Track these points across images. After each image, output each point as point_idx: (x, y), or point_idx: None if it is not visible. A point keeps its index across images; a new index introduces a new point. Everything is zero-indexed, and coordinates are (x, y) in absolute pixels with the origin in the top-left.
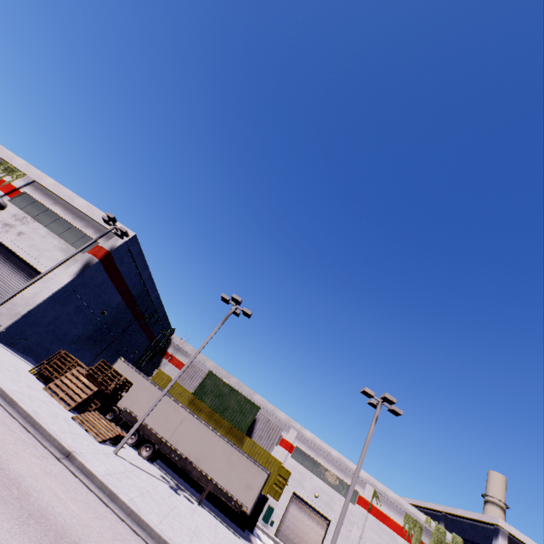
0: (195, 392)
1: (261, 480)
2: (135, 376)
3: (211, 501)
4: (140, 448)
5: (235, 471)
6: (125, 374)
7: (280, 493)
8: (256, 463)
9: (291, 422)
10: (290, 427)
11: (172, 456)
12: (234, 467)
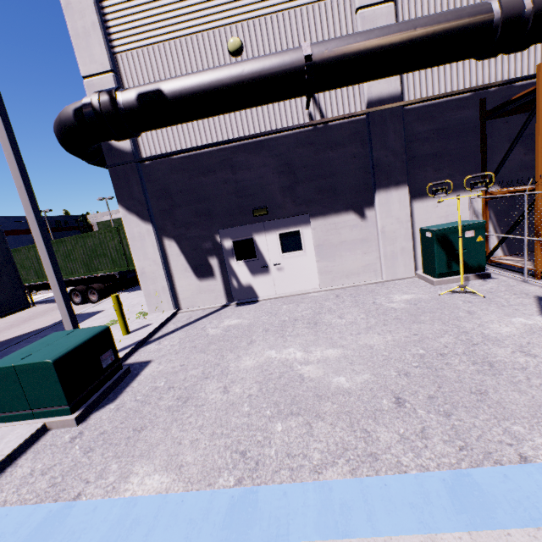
0: None
1: None
2: None
3: None
4: None
5: None
6: None
7: None
8: None
9: None
10: None
11: None
12: None
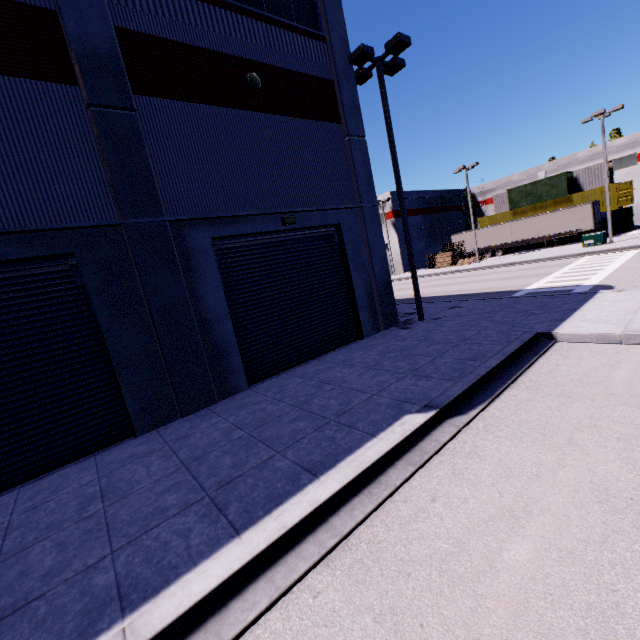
0: (510, 208)
1: (588, 210)
2: (466, 235)
3: (574, 242)
4: (495, 255)
5: (565, 221)
6: (461, 239)
7: (630, 199)
8: (576, 206)
9: (637, 136)
10: (639, 141)
11: (515, 245)
12: (563, 220)
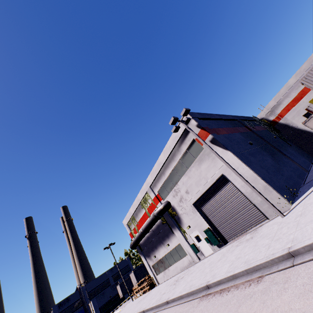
0: None
1: None
2: None
3: None
4: None
5: None
6: None
7: None
8: None
9: None
10: None
11: None
12: None
